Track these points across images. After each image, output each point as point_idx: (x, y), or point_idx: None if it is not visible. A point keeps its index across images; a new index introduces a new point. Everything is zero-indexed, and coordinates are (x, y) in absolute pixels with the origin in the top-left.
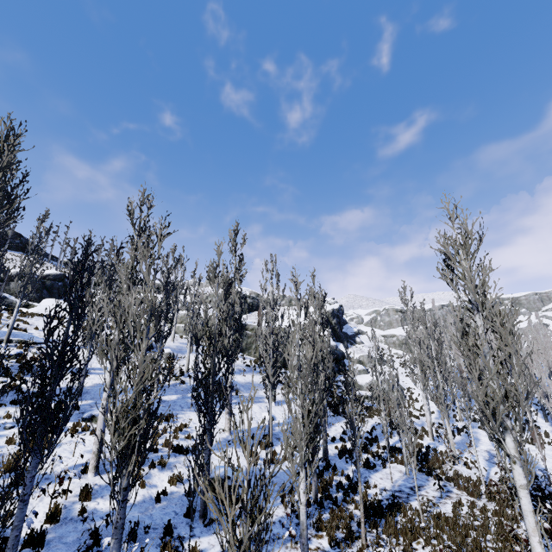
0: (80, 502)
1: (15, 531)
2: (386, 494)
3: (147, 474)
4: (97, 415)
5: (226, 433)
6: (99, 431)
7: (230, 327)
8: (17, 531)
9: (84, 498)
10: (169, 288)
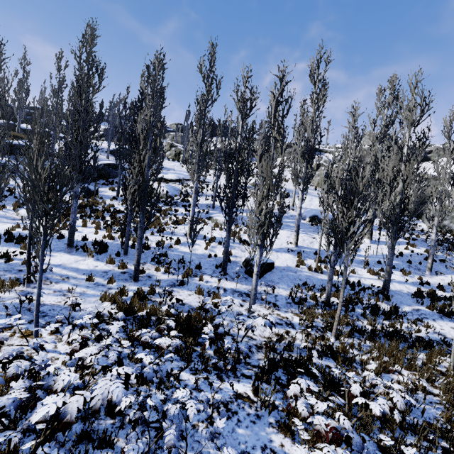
0: (175, 244)
1: (126, 235)
2: (436, 337)
3: (214, 246)
4: (213, 217)
5: (292, 245)
6: (190, 216)
7: (303, 160)
8: (127, 235)
9: (176, 243)
10: (156, 105)
